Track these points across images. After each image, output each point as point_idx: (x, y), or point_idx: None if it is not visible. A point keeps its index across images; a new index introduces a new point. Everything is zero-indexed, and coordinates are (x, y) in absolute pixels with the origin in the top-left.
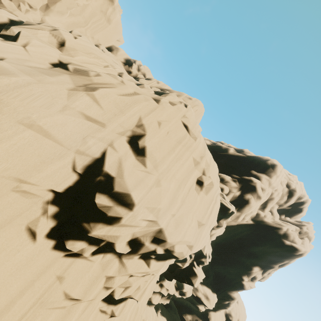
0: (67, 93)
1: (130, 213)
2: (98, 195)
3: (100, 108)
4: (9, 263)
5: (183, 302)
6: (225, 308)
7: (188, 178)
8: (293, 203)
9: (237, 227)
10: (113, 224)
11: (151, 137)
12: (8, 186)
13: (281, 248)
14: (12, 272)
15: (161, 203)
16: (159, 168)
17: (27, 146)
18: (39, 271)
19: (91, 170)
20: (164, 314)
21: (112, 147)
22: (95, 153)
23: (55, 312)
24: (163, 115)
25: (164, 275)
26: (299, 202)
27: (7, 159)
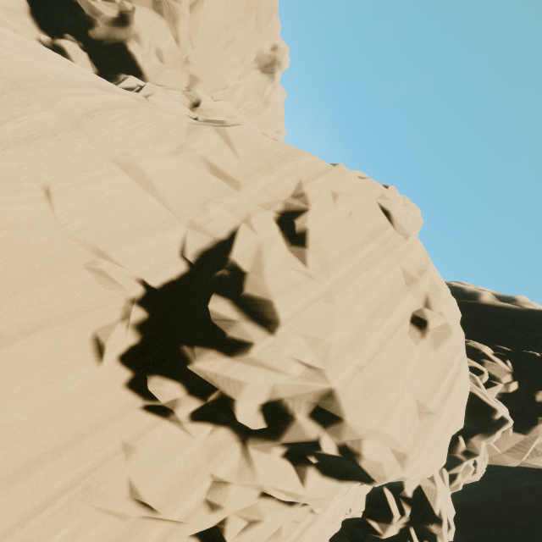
0: (187, 126)
1: (270, 338)
2: (214, 298)
3: (233, 155)
4: (53, 388)
5: None
6: None
7: (393, 307)
8: None
9: (519, 475)
10: (234, 355)
11: (319, 215)
12: (80, 259)
13: None
14: (53, 405)
15: (333, 334)
16: (331, 272)
17: (118, 199)
18: (95, 421)
19: (209, 260)
20: None
21: (248, 225)
22: (218, 230)
23: (106, 521)
24: (343, 185)
25: None
26: None
27: (87, 213)
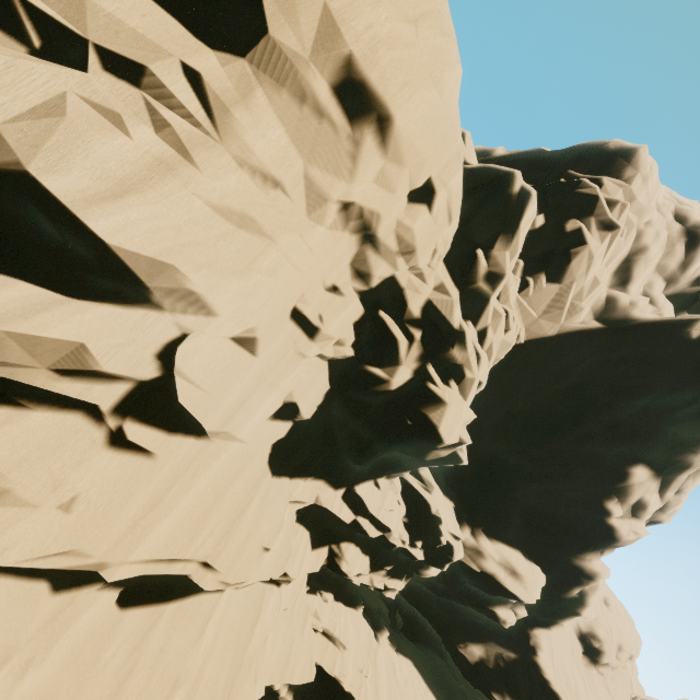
0: None
1: None
2: None
3: None
4: None
5: (454, 613)
6: (576, 612)
7: None
8: None
9: (560, 348)
10: None
11: None
12: None
13: None
14: None
15: None
16: None
17: None
18: None
19: None
20: (406, 651)
21: None
22: None
23: None
24: None
25: (346, 444)
26: None
27: None
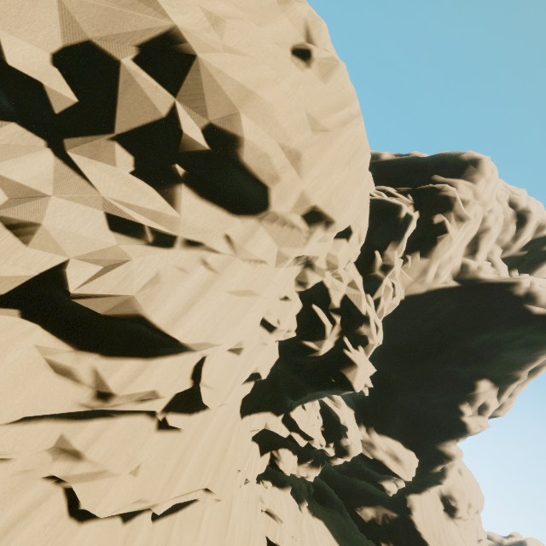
0: None
1: None
2: None
3: None
4: None
5: (353, 485)
6: (439, 482)
7: (265, 22)
8: (530, 241)
9: (429, 300)
10: None
11: None
12: None
13: (527, 325)
14: None
15: None
16: None
17: None
18: None
19: None
20: (319, 514)
21: None
22: None
23: None
24: None
25: (286, 388)
26: (541, 239)
27: None
